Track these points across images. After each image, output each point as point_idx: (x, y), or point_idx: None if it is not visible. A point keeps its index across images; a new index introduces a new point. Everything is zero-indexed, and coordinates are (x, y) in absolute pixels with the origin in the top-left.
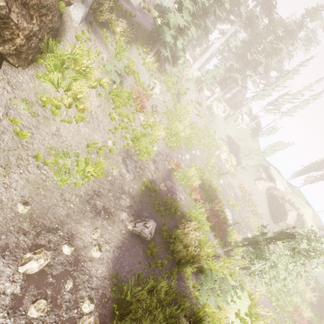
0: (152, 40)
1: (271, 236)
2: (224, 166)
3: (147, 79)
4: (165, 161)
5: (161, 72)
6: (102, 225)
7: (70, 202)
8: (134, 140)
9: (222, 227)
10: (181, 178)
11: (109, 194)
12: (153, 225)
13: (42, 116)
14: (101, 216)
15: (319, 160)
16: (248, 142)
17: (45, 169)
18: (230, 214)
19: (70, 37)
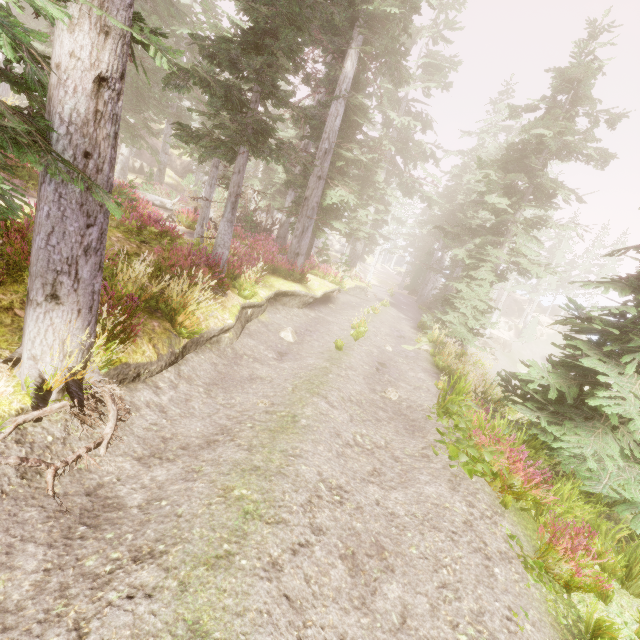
0: None
1: None
2: None
3: None
4: None
5: None
6: None
7: None
8: None
9: None
10: None
11: None
12: None
13: None
14: None
15: None
16: None
17: None
18: None
19: None
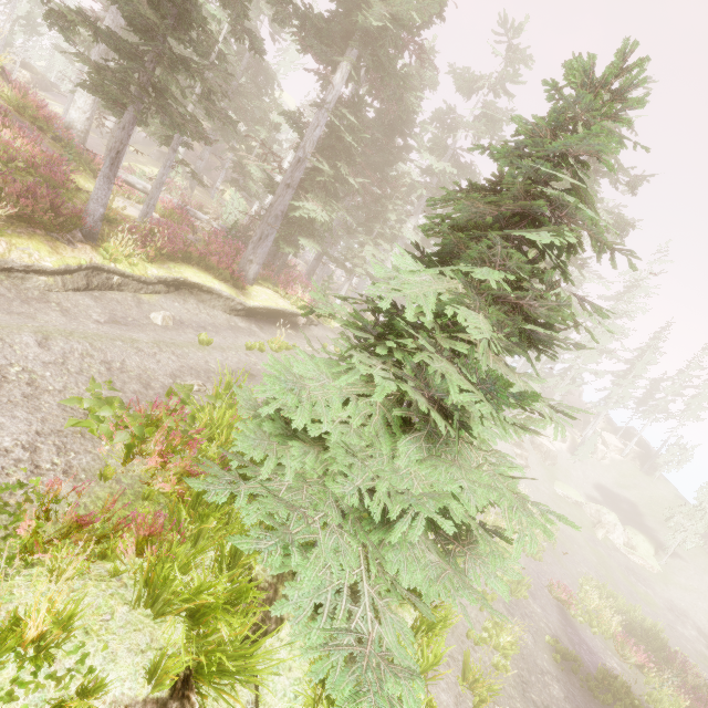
0: None
1: None
2: (632, 563)
3: None
4: (543, 589)
5: None
6: None
7: (514, 699)
8: None
9: None
10: (586, 619)
11: (532, 679)
12: None
13: None
14: None
15: None
16: (646, 487)
17: (477, 650)
18: None
19: None
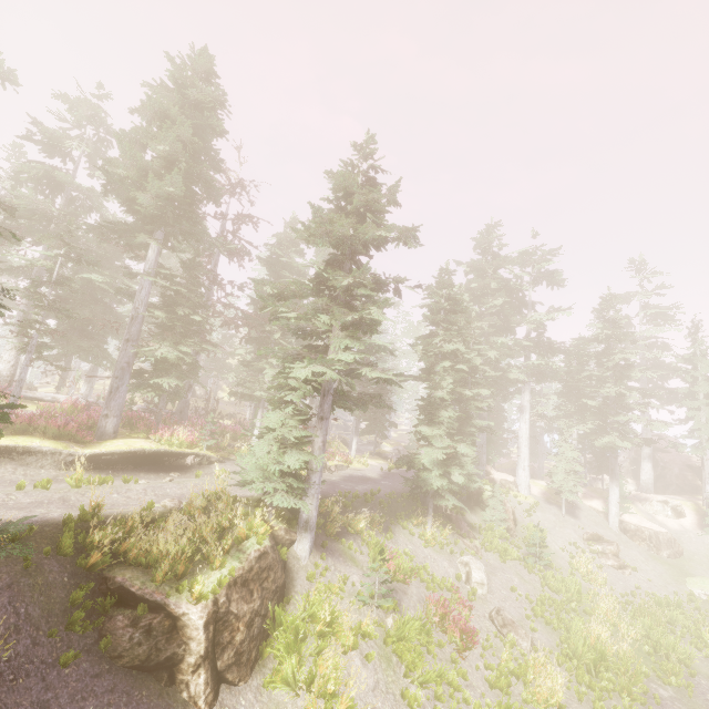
0: (420, 500)
1: None
2: None
3: (447, 565)
4: None
5: (465, 534)
6: None
7: None
8: None
9: None
10: None
11: None
12: None
13: None
14: None
15: None
16: None
17: None
18: None
19: (300, 584)
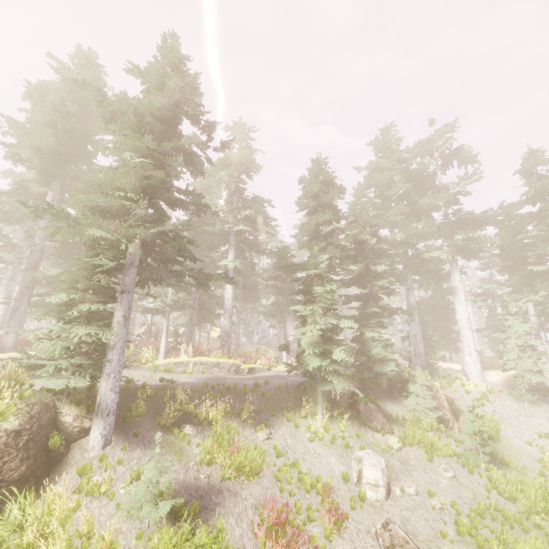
0: None
1: None
2: None
3: (335, 462)
4: None
5: (376, 426)
6: None
7: None
8: None
9: None
10: None
11: None
12: None
13: None
14: None
15: None
16: None
17: None
18: None
19: (66, 480)
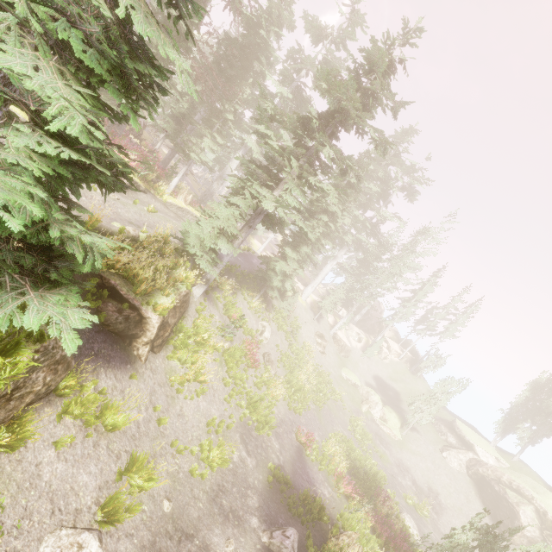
0: (257, 281)
1: (468, 539)
2: (381, 431)
3: (255, 323)
4: (291, 433)
5: (268, 310)
6: (233, 535)
7: (199, 500)
8: (251, 407)
9: (402, 547)
10: (318, 459)
11: (233, 490)
12: (294, 533)
13: (170, 396)
14: (230, 522)
15: (521, 400)
16: (410, 382)
17: (178, 458)
18: (413, 523)
19: (191, 311)
